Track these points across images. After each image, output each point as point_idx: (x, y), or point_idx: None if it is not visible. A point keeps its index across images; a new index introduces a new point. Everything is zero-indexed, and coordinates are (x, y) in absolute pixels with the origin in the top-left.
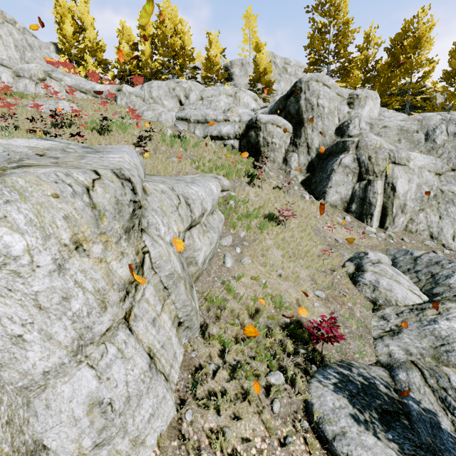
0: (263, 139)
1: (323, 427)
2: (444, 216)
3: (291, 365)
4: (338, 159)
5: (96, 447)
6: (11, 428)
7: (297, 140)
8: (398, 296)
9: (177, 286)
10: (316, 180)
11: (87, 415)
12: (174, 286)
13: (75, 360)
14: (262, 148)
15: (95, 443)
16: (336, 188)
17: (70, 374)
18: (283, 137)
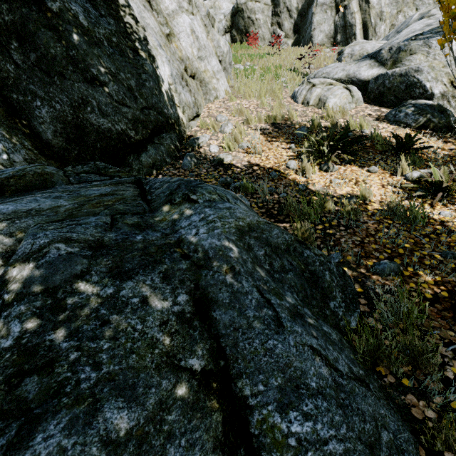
0: (248, 19)
1: (309, 78)
2: (420, 7)
3: (289, 71)
4: (314, 2)
5: (199, 59)
6: (169, 24)
7: (277, 9)
8: (368, 48)
9: (211, 27)
10: (303, 35)
11: (191, 36)
12: (210, 27)
13: (180, 10)
14: (250, 29)
15: (198, 56)
16: (319, 28)
17: (180, 16)
18: (265, 12)
